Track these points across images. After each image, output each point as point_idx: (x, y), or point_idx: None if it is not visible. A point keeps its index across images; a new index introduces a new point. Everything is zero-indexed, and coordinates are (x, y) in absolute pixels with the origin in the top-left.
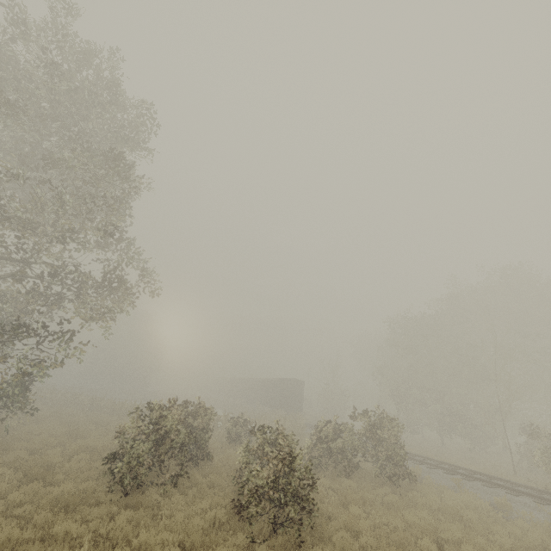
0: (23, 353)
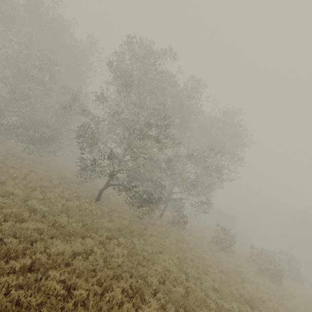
0: (205, 209)
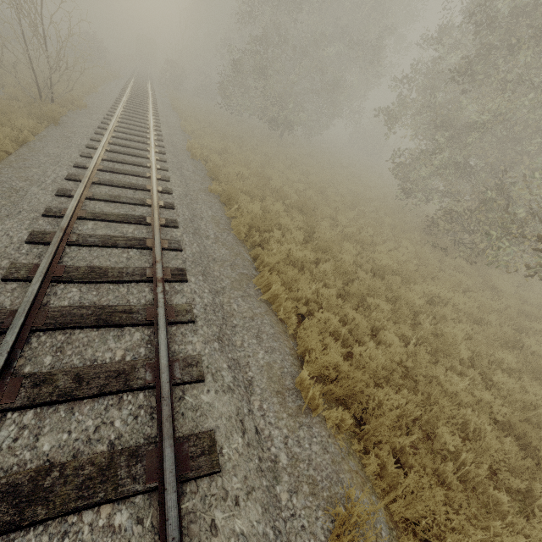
0: None
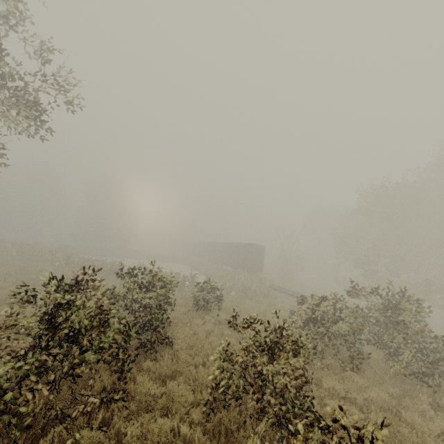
0: None
